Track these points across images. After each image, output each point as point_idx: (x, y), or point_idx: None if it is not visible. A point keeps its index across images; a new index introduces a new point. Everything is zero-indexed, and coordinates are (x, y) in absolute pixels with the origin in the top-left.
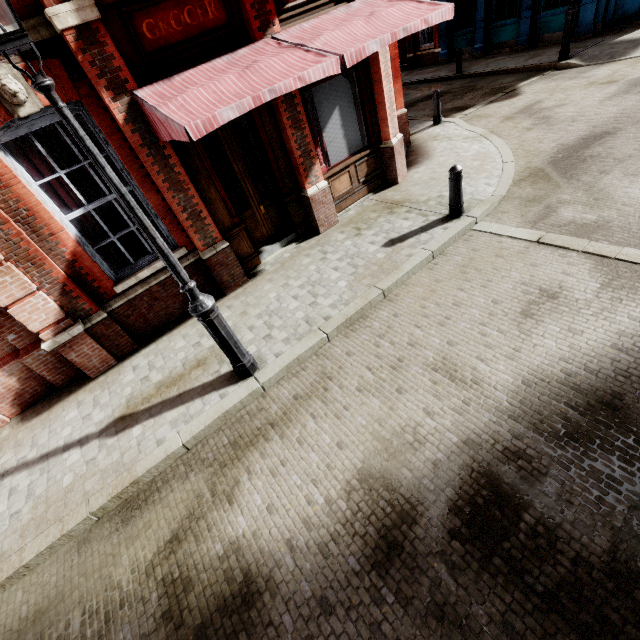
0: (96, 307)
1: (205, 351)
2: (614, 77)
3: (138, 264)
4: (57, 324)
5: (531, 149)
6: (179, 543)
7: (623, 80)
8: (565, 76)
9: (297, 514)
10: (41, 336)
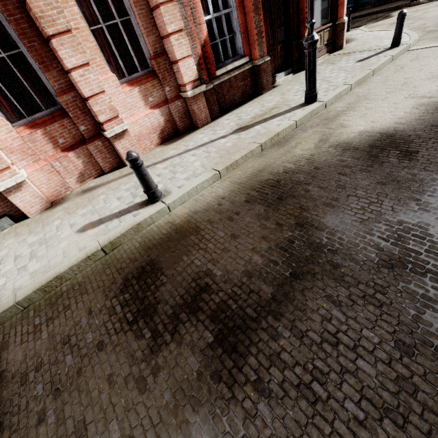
0: (208, 80)
1: (272, 106)
2: None
3: (225, 62)
4: (193, 82)
5: (420, 27)
6: (327, 140)
7: None
8: (419, 6)
9: (391, 118)
10: (186, 87)
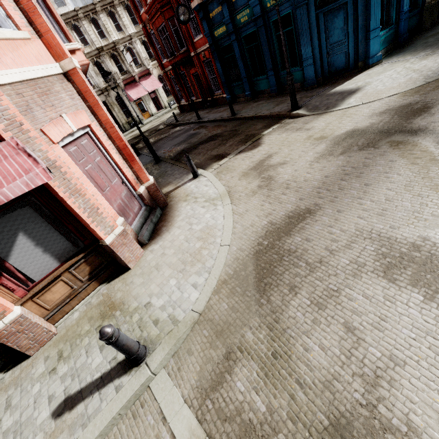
0: None
1: None
2: (325, 132)
3: None
4: None
5: (247, 225)
6: None
7: (331, 136)
8: (294, 126)
9: None
10: None
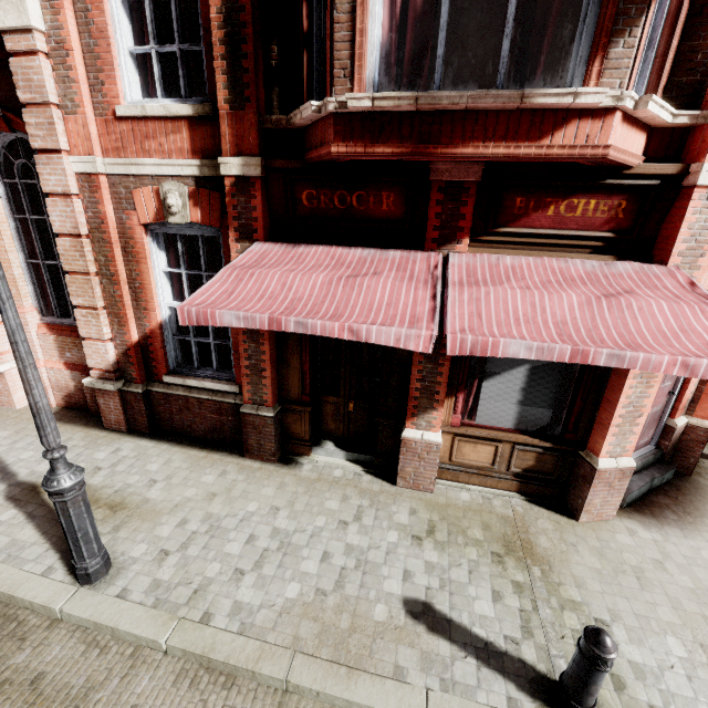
0: (140, 380)
1: (139, 498)
2: None
3: (197, 371)
4: (106, 371)
5: None
6: None
7: None
8: None
9: None
10: (91, 371)
